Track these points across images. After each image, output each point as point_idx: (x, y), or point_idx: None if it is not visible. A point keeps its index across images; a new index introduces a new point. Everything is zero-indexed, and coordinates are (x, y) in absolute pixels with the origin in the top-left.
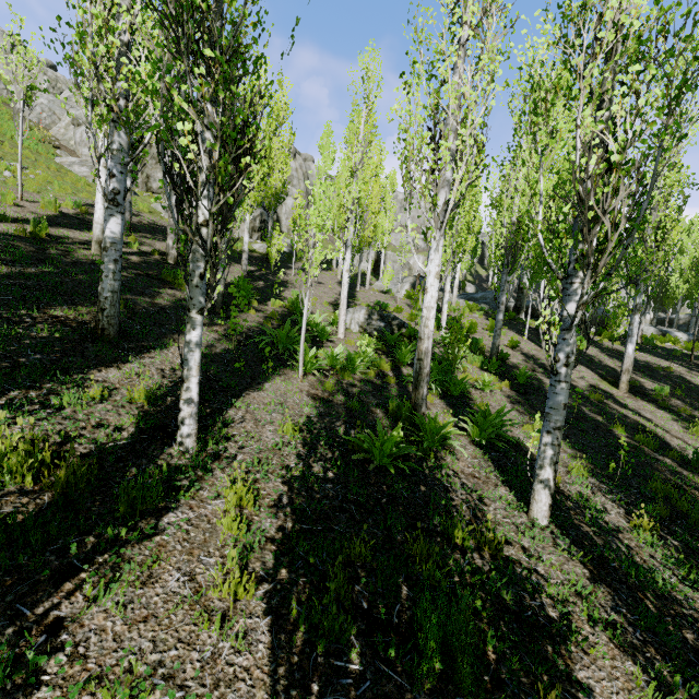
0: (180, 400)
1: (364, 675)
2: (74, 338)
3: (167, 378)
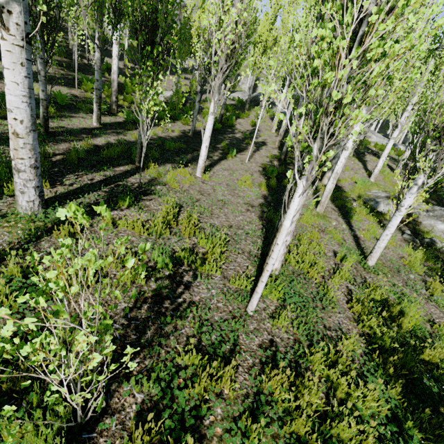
0: None
1: None
2: None
3: None
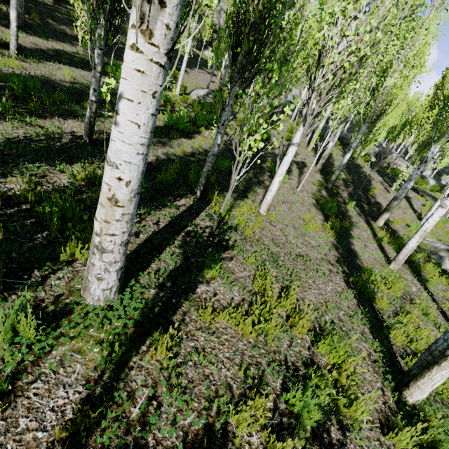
0: (10, 31)
1: (1, 85)
2: (2, 17)
3: (33, 45)
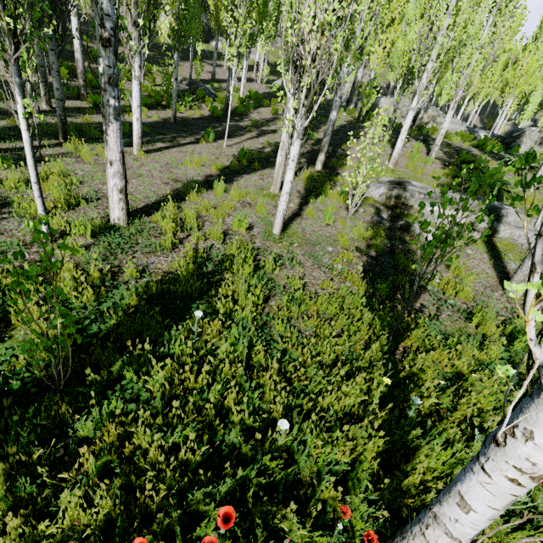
0: None
1: None
2: None
3: None
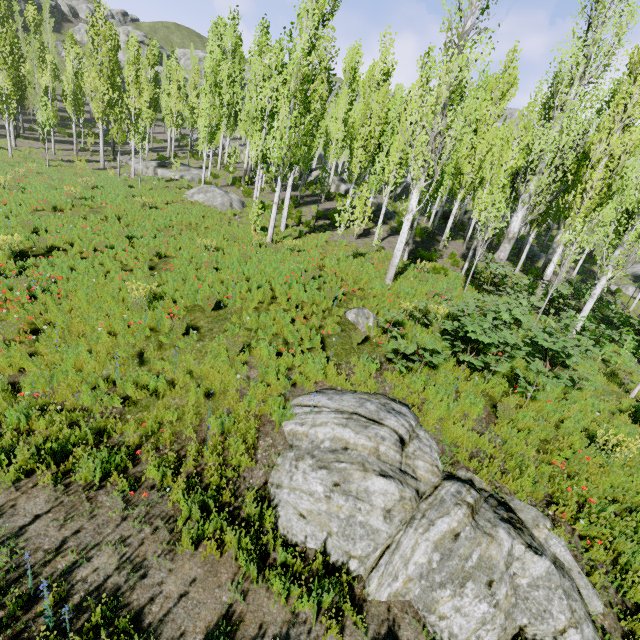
0: None
1: None
2: None
3: None
